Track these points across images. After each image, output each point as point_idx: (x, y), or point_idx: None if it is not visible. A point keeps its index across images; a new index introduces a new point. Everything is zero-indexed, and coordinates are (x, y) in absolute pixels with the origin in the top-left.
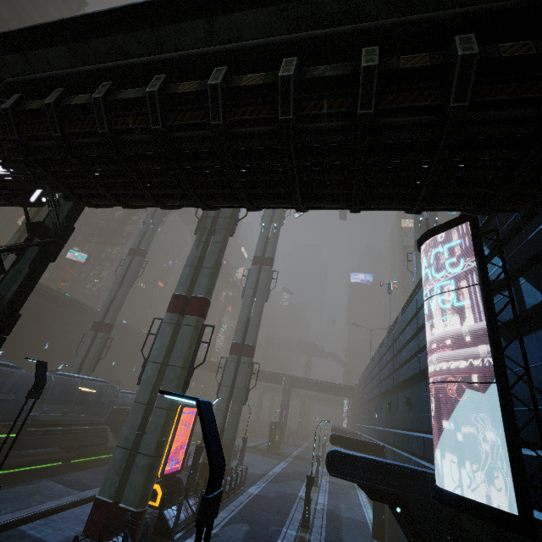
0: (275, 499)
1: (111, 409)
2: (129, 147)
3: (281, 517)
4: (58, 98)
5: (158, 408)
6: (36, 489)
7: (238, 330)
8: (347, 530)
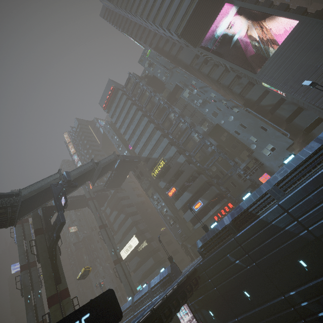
0: None
1: None
2: None
3: None
4: None
5: None
6: None
7: None
8: None
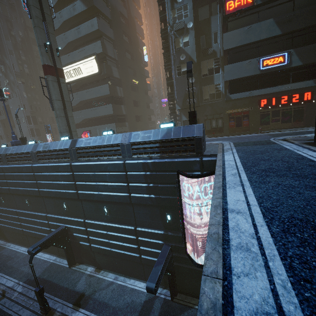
0: None
1: None
2: None
3: None
4: None
5: None
6: None
7: None
8: (58, 280)
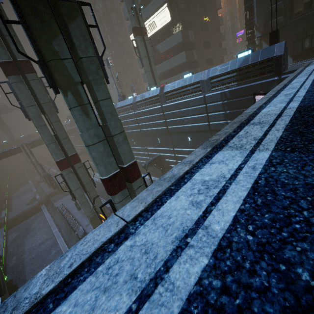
0: None
1: None
2: None
3: None
4: None
5: None
6: None
7: (54, 150)
8: None
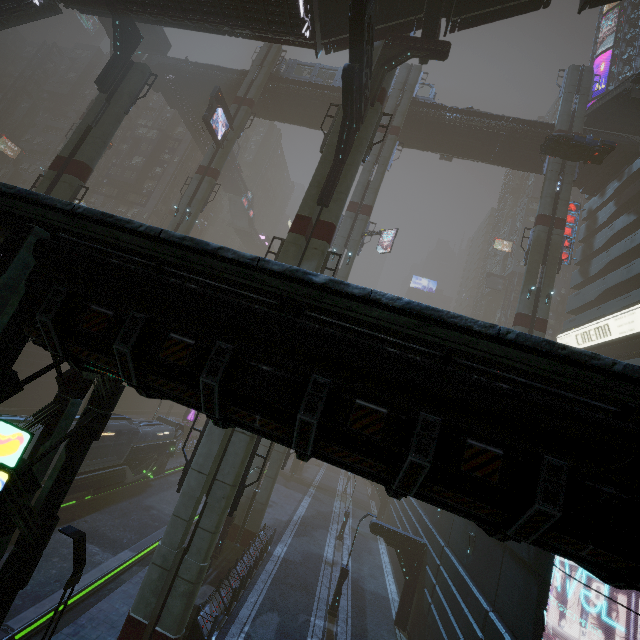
0: (302, 565)
1: (131, 448)
2: (245, 429)
3: (309, 596)
4: (136, 338)
5: (202, 529)
6: (53, 547)
7: None
8: (371, 614)
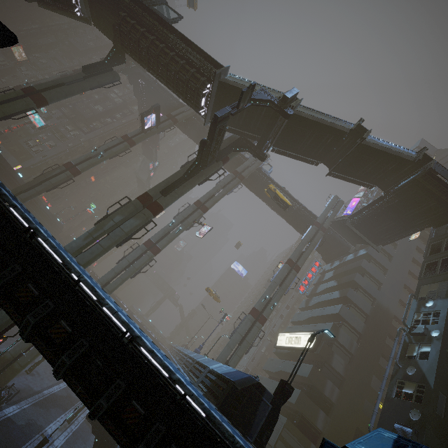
0: (20, 428)
1: None
2: None
3: None
4: None
5: None
6: None
7: None
8: None
